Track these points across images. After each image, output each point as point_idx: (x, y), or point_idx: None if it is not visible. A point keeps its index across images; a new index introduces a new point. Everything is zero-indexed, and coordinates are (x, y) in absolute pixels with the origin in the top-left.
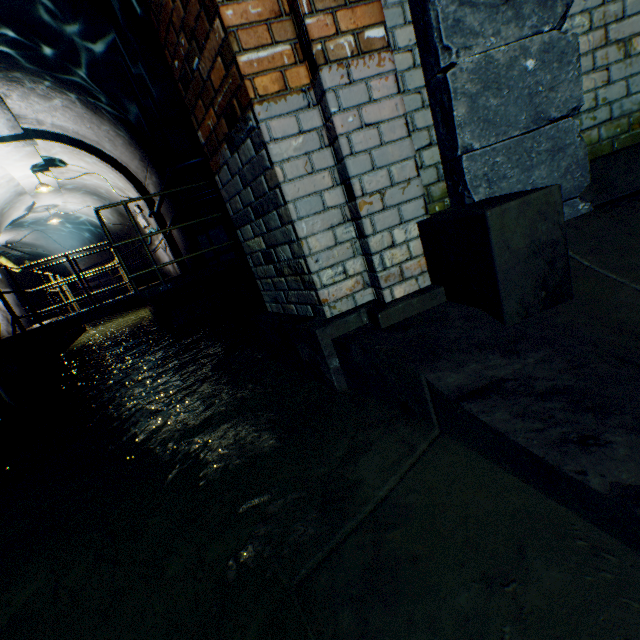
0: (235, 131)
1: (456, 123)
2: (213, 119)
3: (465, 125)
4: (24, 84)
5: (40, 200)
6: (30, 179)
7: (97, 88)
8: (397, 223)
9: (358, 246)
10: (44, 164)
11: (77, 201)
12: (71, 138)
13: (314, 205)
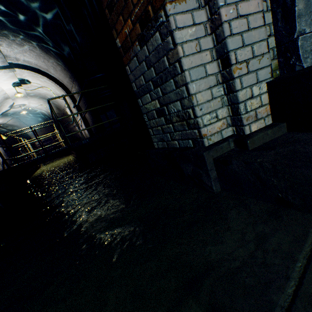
0: (146, 30)
1: (297, 15)
2: (129, 26)
3: (302, 16)
4: (9, 37)
5: (16, 101)
6: (11, 90)
7: (48, 38)
8: (255, 82)
9: (224, 100)
10: (19, 82)
11: (35, 102)
12: (33, 68)
13: (200, 73)
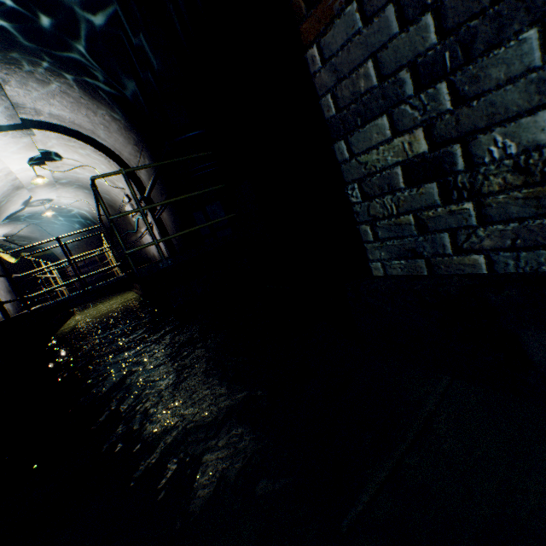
0: None
1: None
2: None
3: None
4: (22, 67)
5: (36, 194)
6: (27, 172)
7: (96, 65)
8: None
9: None
10: (41, 157)
11: (70, 195)
12: (67, 128)
13: None
